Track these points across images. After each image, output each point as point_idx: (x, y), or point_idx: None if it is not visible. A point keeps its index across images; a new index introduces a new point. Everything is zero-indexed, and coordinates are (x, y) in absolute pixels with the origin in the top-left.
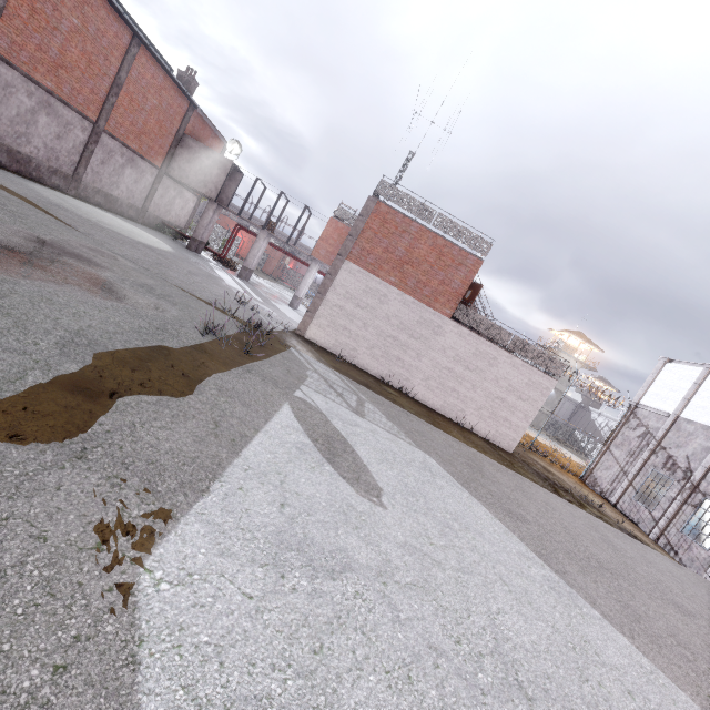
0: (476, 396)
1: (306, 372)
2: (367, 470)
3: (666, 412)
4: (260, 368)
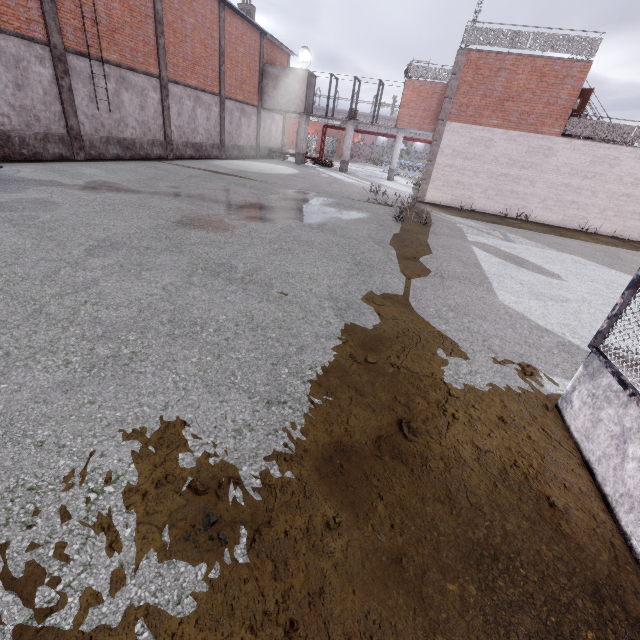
0: (597, 201)
1: (457, 225)
2: (543, 268)
3: None
4: (437, 231)
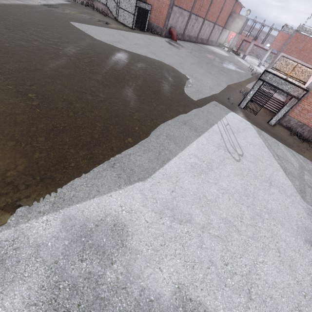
0: None
1: None
2: None
3: None
4: None
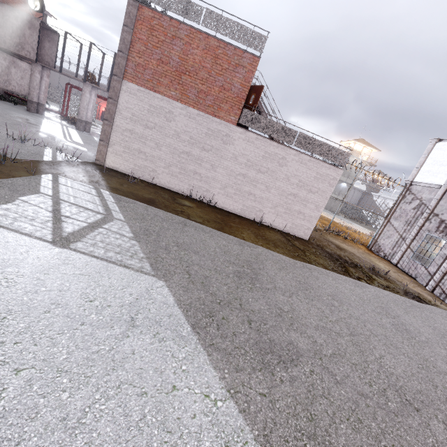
0: (271, 196)
1: (22, 197)
2: None
3: (437, 184)
4: None
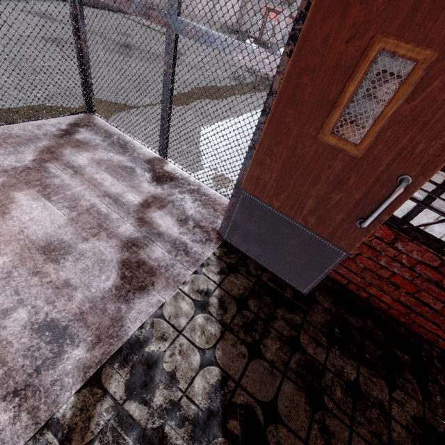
0: None
1: None
2: None
3: None
4: (260, 95)
